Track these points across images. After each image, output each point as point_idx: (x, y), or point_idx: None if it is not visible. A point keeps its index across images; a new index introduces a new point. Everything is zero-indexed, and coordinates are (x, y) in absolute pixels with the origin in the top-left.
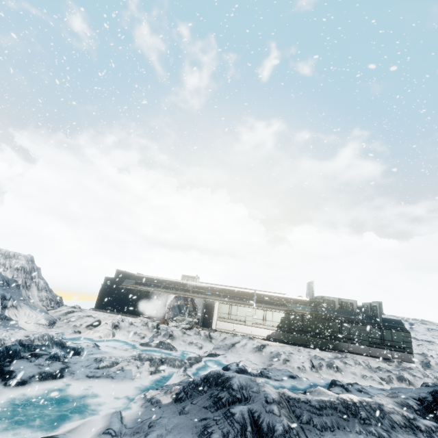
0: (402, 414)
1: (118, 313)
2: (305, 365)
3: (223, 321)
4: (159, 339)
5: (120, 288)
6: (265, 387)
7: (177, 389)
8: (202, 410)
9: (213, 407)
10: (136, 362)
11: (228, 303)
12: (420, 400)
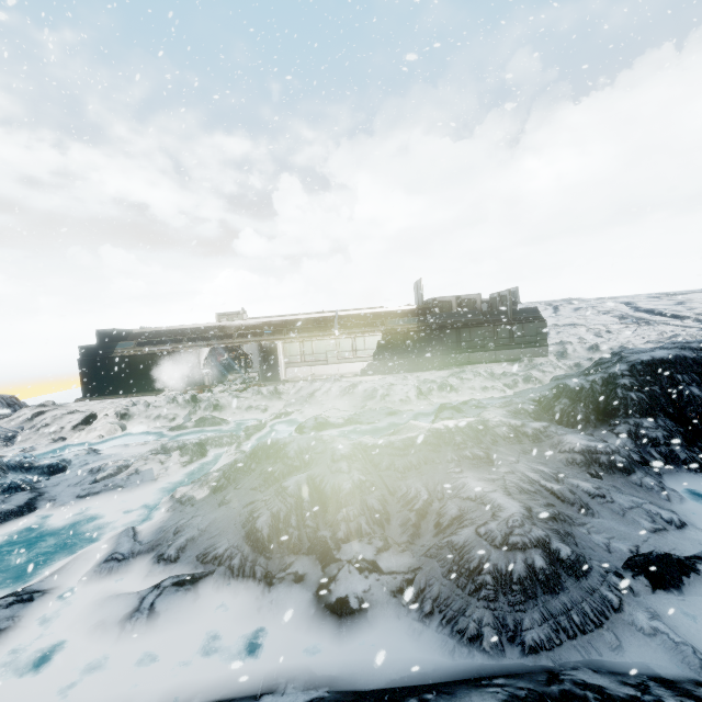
0: (509, 424)
1: (126, 396)
2: (410, 394)
3: (295, 367)
4: (199, 416)
5: (113, 359)
6: (336, 442)
7: (216, 477)
8: (250, 493)
9: (264, 486)
10: (158, 457)
11: (297, 340)
12: (540, 400)
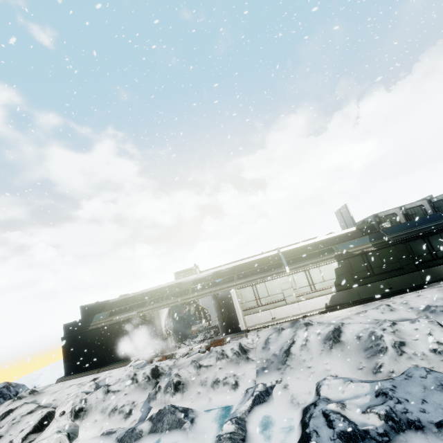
0: None
1: (97, 371)
2: (438, 337)
3: (253, 314)
4: (159, 402)
5: (88, 332)
6: None
7: None
8: None
9: None
10: None
11: (249, 284)
12: None
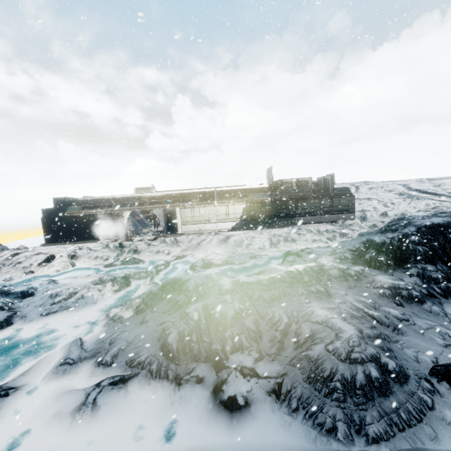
0: (338, 268)
1: (74, 243)
2: (265, 244)
3: (188, 225)
4: (124, 257)
5: (65, 217)
6: (221, 280)
7: (137, 303)
8: (162, 315)
9: (172, 310)
10: (97, 286)
11: (189, 207)
12: (354, 250)
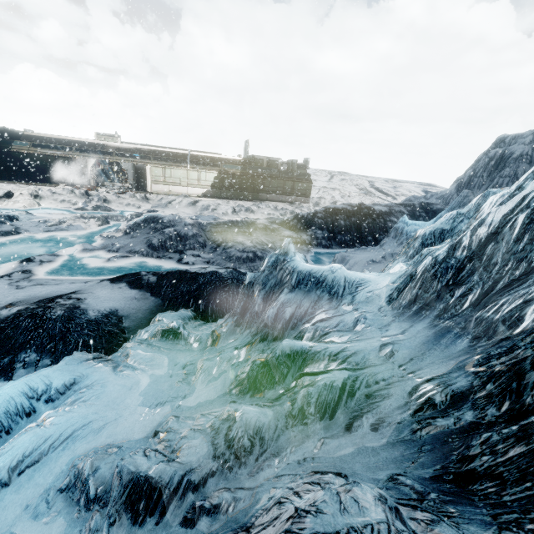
0: (264, 224)
1: (26, 183)
2: (228, 211)
3: (158, 184)
4: (93, 204)
5: (12, 153)
6: (186, 220)
7: (125, 229)
8: (146, 235)
9: (153, 232)
10: (82, 220)
11: (161, 166)
12: (287, 220)
